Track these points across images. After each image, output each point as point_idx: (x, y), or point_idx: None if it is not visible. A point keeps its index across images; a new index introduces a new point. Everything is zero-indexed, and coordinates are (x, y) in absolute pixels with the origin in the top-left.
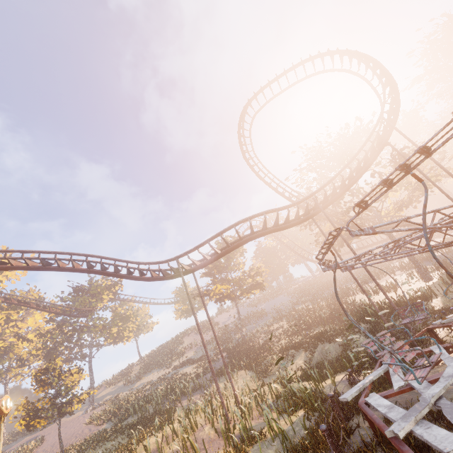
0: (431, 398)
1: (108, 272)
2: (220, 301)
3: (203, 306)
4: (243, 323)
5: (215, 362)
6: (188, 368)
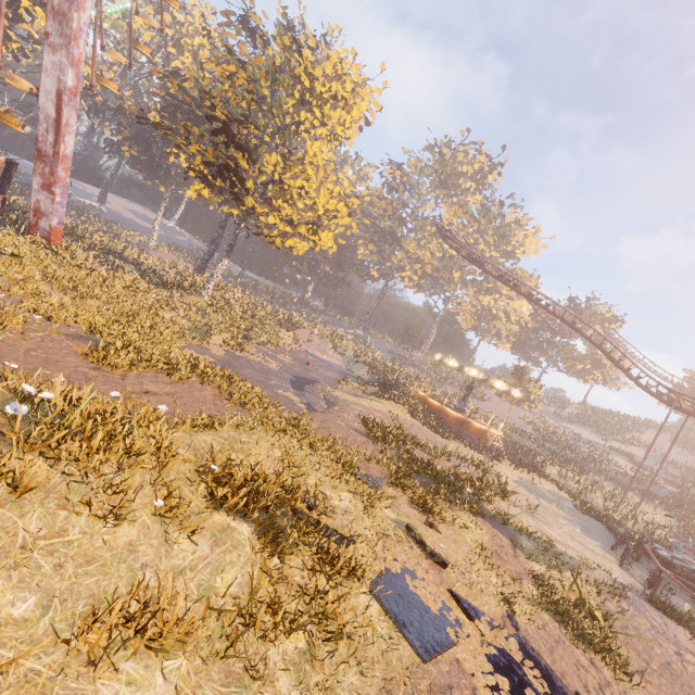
0: (685, 561)
1: (612, 357)
2: None
3: None
4: None
5: (656, 485)
6: (623, 461)
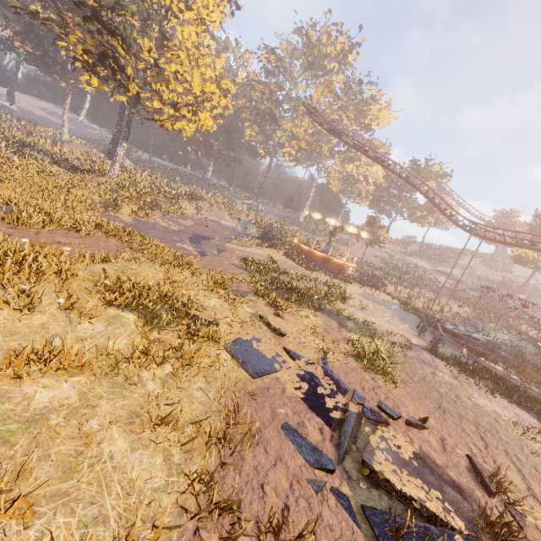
0: (462, 330)
1: (434, 202)
2: (515, 260)
3: None
4: (532, 293)
5: (464, 292)
6: (445, 279)
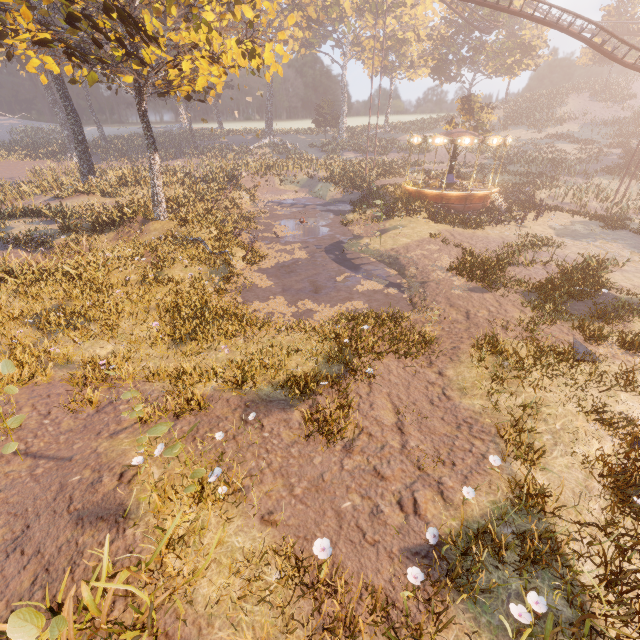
0: None
1: (594, 43)
2: None
3: (635, 56)
4: None
5: (604, 155)
6: (566, 146)
